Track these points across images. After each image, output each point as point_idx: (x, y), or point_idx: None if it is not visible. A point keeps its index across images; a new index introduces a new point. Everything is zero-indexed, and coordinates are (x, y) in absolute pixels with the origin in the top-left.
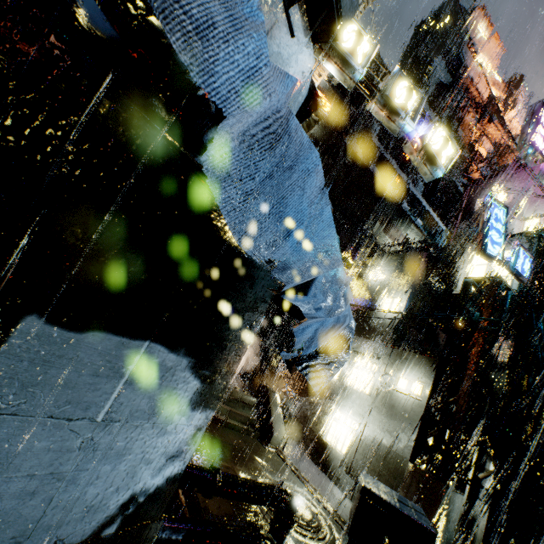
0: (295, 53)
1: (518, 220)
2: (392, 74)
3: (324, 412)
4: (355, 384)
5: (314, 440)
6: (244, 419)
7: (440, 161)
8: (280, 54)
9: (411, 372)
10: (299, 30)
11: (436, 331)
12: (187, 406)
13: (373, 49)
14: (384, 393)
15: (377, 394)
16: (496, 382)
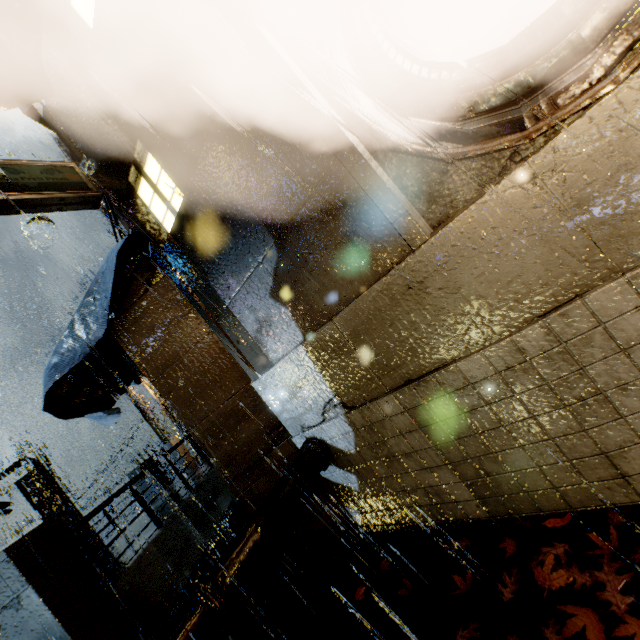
0: None
1: None
2: None
3: None
4: None
5: None
6: None
7: None
8: None
9: None
10: None
11: None
12: None
13: None
14: None
15: None
16: None
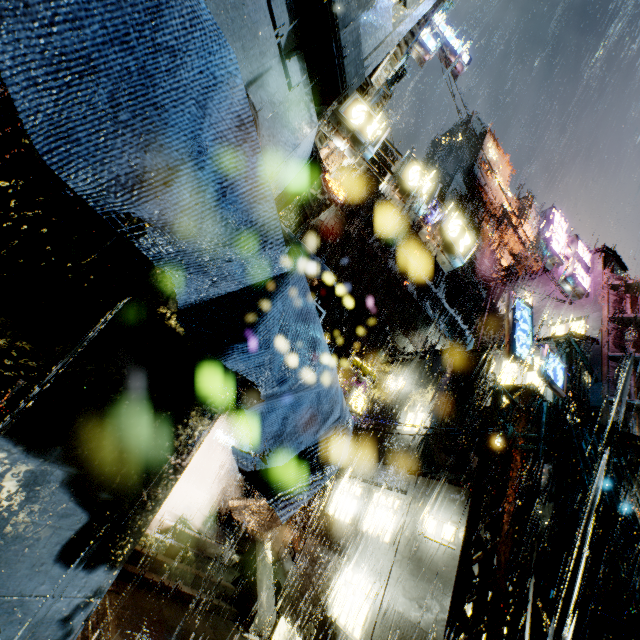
0: (294, 108)
1: (544, 325)
2: (404, 157)
3: (331, 573)
4: (372, 529)
5: (316, 618)
6: (216, 588)
7: (458, 250)
8: (275, 104)
9: (441, 509)
10: (299, 86)
11: (468, 453)
12: (57, 560)
13: (384, 131)
14: (409, 541)
15: (400, 542)
16: (542, 520)
